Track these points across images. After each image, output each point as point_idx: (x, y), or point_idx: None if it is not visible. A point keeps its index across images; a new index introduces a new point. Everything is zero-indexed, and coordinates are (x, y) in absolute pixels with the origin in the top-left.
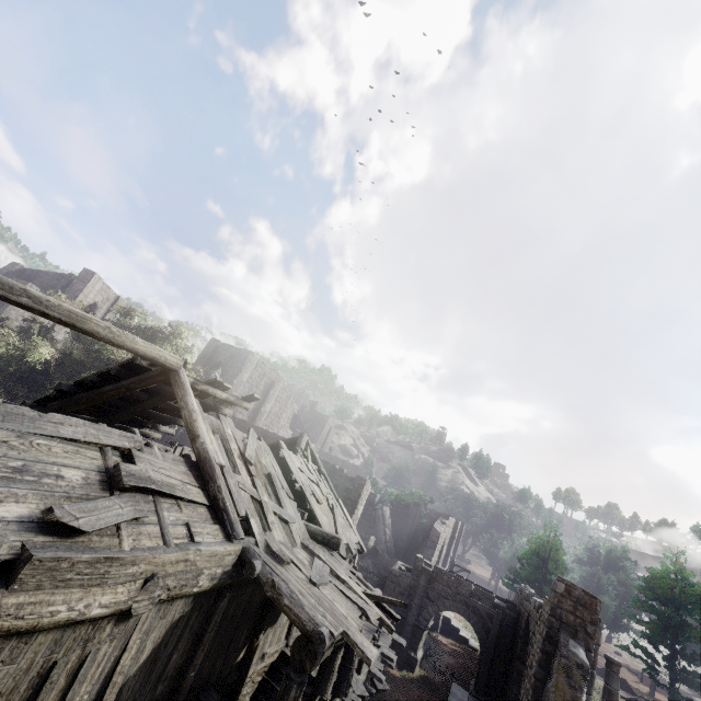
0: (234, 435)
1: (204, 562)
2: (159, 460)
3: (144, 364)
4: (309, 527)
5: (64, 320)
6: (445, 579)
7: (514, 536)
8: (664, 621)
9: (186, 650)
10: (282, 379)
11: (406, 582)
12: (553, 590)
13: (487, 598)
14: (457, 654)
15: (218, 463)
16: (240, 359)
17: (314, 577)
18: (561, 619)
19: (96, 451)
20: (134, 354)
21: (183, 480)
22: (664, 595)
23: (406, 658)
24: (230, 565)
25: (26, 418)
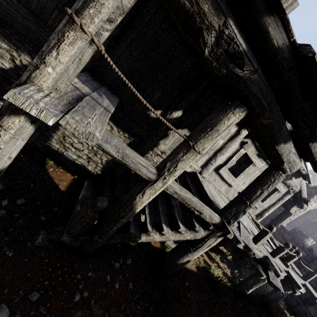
0: None
1: None
2: None
3: None
4: None
5: None
6: None
7: None
8: None
9: None
10: None
11: None
12: None
13: None
14: None
15: None
16: None
17: None
18: None
19: None
20: None
21: None
22: None
23: None
24: None
25: None
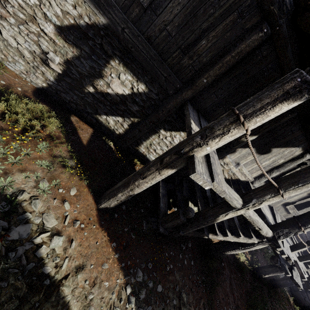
0: None
1: None
2: None
3: None
4: None
5: None
6: None
7: None
8: None
9: (211, 52)
10: None
11: None
12: None
13: None
14: None
15: None
16: None
17: None
18: None
19: None
20: None
21: None
22: None
23: (304, 306)
24: None
25: None
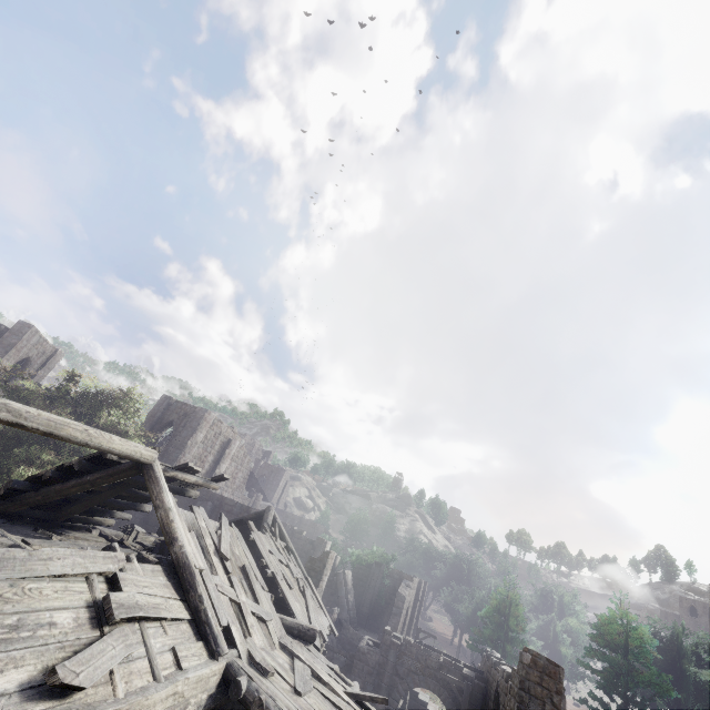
0: (208, 527)
1: (191, 690)
2: (141, 577)
3: (114, 457)
4: (284, 620)
5: (41, 429)
6: (414, 652)
7: (474, 589)
8: (615, 669)
9: None
10: (238, 437)
11: (375, 659)
12: (521, 662)
13: (456, 669)
14: None
15: (198, 568)
16: (195, 418)
17: (299, 686)
18: (530, 692)
19: (83, 582)
20: (109, 453)
21: (165, 595)
22: (613, 641)
23: None
24: (214, 687)
25: (18, 562)
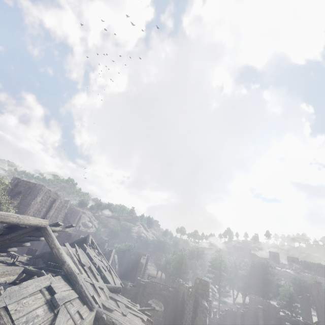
0: (73, 252)
1: None
2: (58, 283)
3: (23, 225)
4: (108, 286)
5: None
6: (150, 286)
7: (167, 254)
8: (217, 276)
9: None
10: (59, 197)
11: (134, 292)
12: (195, 283)
13: (167, 289)
14: (152, 316)
15: (77, 273)
16: (36, 190)
17: (124, 312)
18: (198, 293)
19: (40, 293)
20: (27, 225)
21: (68, 289)
22: (217, 266)
23: None
24: (92, 322)
25: (16, 292)
